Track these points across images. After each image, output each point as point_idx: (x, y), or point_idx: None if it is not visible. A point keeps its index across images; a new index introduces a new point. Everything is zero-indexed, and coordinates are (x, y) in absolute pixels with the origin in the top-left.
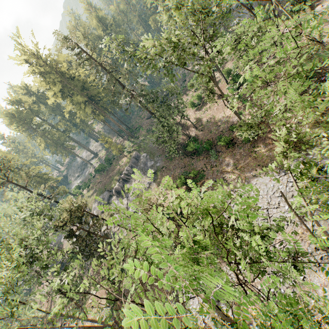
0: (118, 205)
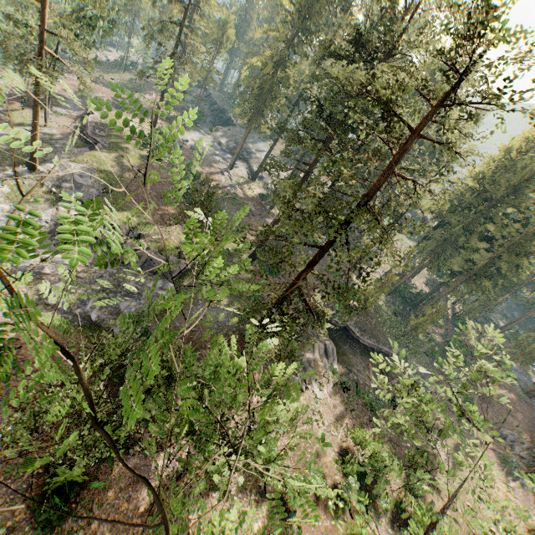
0: None
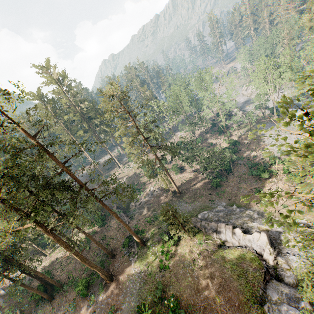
0: (299, 253)
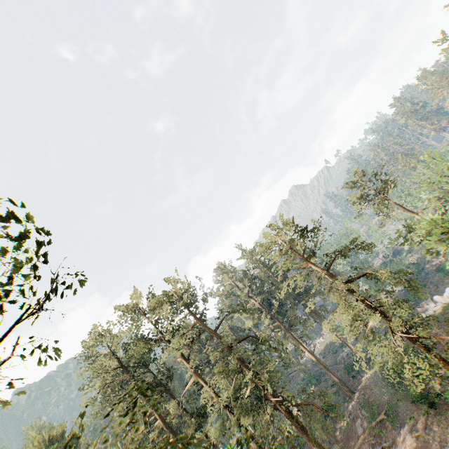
0: None
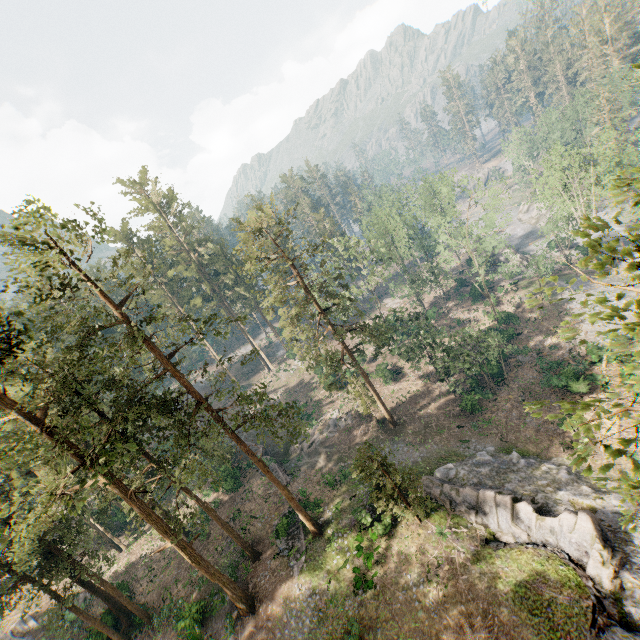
0: None
